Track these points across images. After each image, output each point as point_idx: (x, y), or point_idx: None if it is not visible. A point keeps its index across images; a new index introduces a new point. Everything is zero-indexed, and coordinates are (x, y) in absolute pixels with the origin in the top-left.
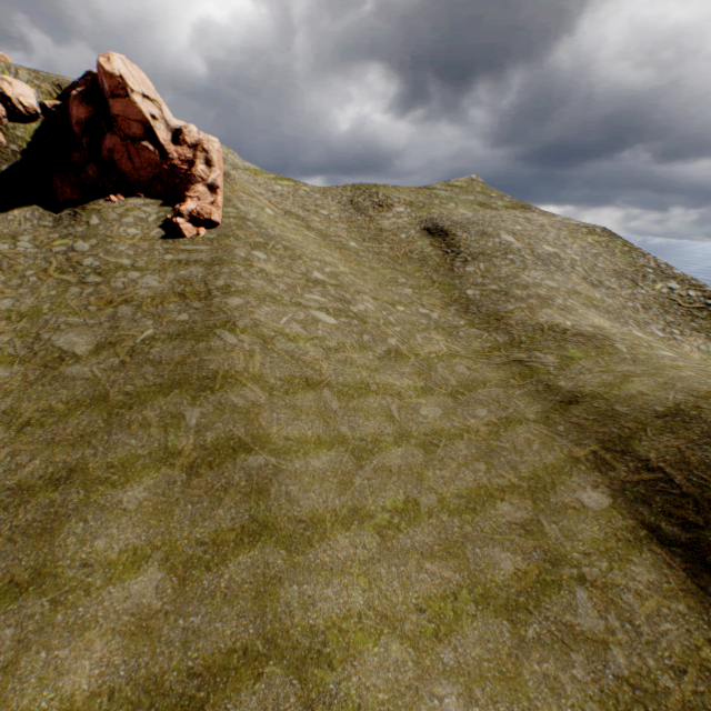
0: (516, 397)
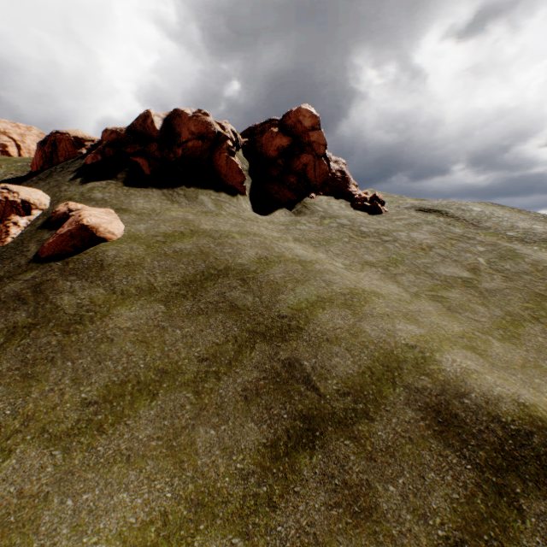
0: None
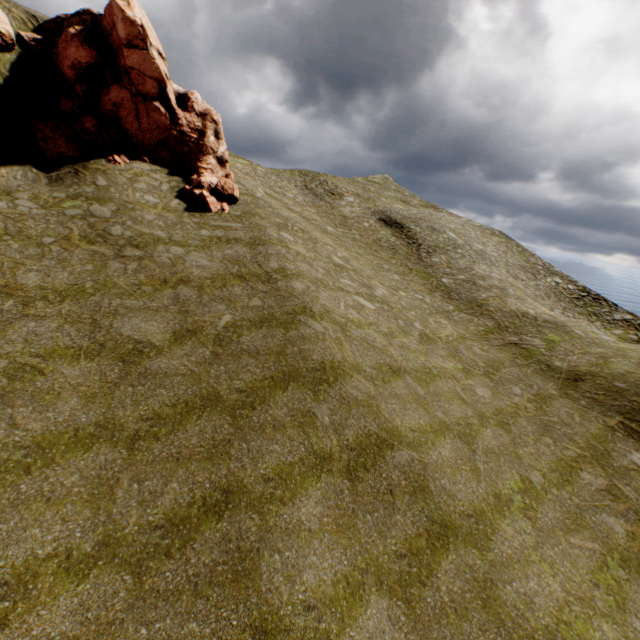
0: (530, 375)
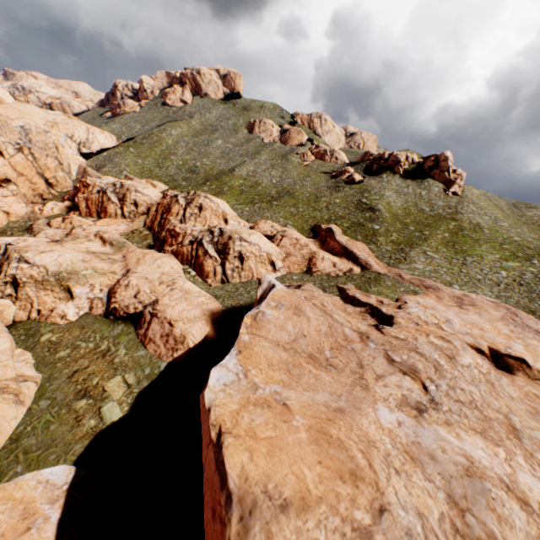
0: None
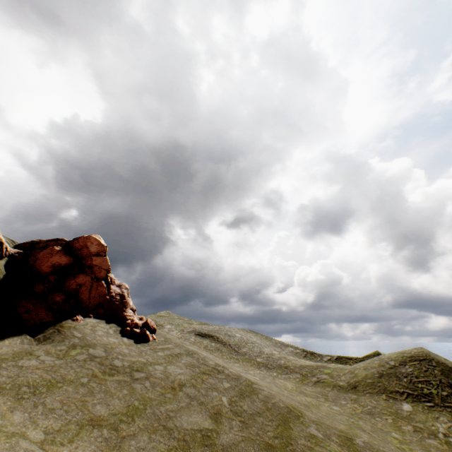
0: (339, 393)
